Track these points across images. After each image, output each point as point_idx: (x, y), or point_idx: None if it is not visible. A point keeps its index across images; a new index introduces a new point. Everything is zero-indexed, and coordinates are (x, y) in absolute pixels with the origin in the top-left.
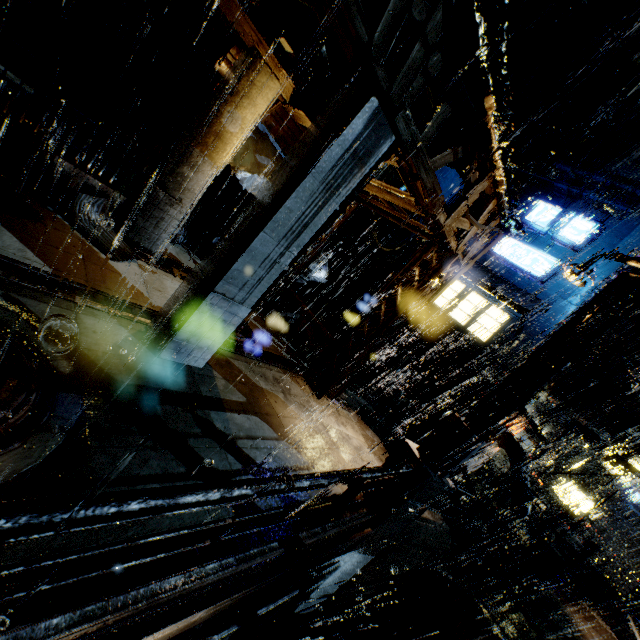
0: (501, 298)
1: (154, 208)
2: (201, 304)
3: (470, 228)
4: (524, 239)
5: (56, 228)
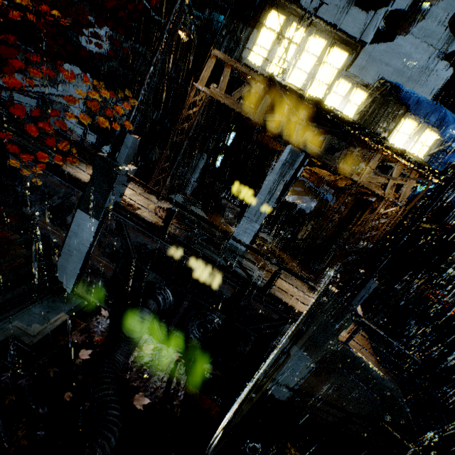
0: None
1: None
2: (241, 221)
3: (388, 181)
4: None
5: (217, 217)
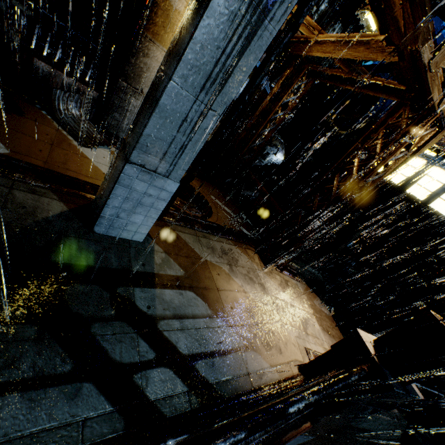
0: None
1: (120, 100)
2: (119, 177)
3: None
4: None
5: (35, 120)
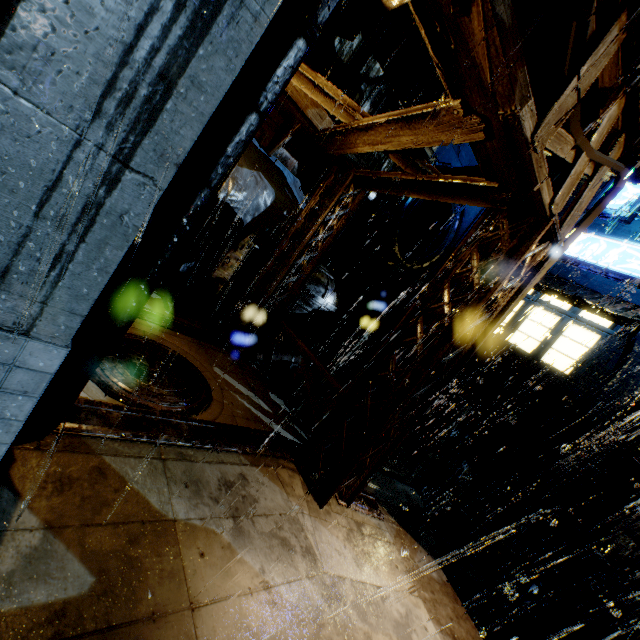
0: (589, 309)
1: None
2: None
3: (575, 158)
4: (598, 231)
5: None
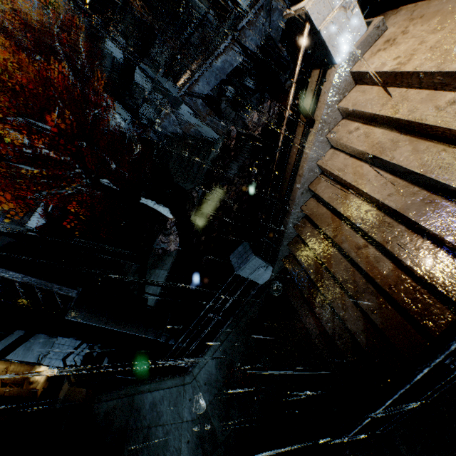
0: None
1: None
2: None
3: None
4: None
5: None
